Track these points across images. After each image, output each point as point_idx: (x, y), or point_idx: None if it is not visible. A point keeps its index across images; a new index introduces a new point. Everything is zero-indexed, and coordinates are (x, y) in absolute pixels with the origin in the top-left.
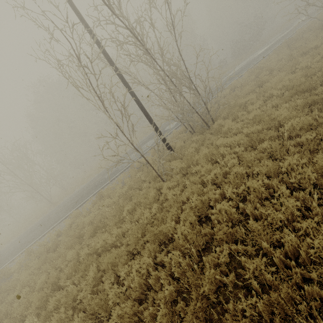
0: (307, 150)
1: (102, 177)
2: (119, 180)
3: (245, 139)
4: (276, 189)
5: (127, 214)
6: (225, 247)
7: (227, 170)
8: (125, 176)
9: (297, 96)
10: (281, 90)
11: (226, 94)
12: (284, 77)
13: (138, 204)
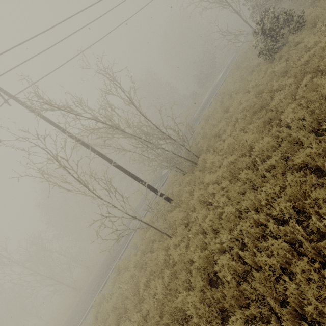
0: (278, 173)
1: (118, 245)
2: (132, 245)
3: (226, 171)
4: (267, 224)
5: (145, 289)
6: (239, 314)
7: (221, 211)
8: (138, 238)
9: (256, 115)
10: (243, 112)
11: (203, 125)
12: (242, 99)
13: (152, 272)
